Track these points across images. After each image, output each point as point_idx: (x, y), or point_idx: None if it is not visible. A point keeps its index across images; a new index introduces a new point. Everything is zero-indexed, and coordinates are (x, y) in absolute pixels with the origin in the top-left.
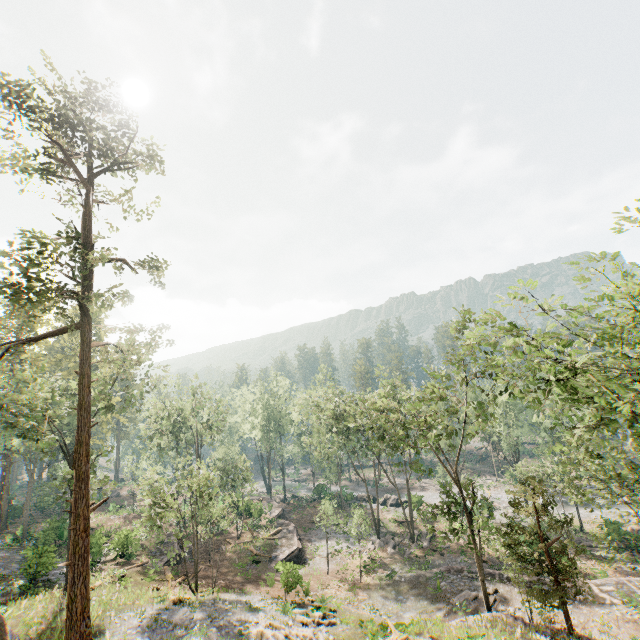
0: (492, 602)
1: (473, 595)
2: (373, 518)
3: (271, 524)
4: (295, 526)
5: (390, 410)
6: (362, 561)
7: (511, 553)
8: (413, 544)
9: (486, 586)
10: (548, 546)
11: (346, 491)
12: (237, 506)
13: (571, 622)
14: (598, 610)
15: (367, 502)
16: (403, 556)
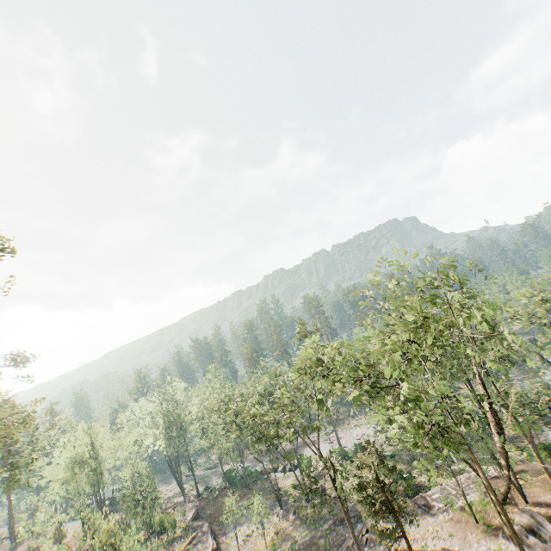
0: (365, 541)
1: (352, 540)
2: (274, 492)
3: (186, 531)
4: (209, 524)
5: (262, 414)
6: (270, 538)
7: (366, 503)
8: (309, 504)
9: (361, 527)
10: (386, 491)
11: (251, 470)
12: (149, 529)
13: (410, 544)
14: (431, 519)
15: (270, 474)
16: (302, 519)
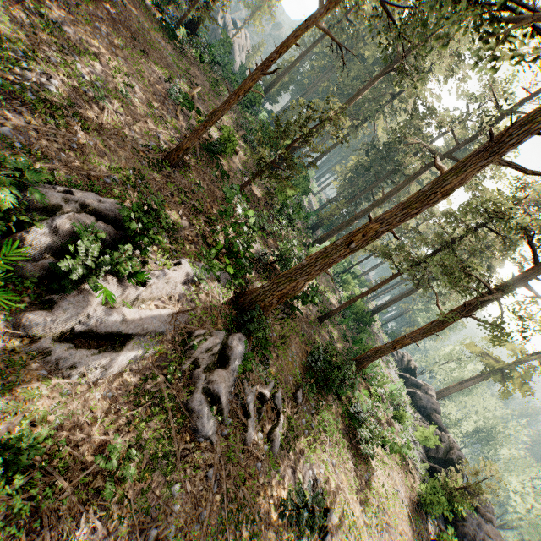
0: None
1: None
2: None
3: None
4: None
5: None
6: None
7: None
8: None
9: None
10: None
11: None
12: None
13: None
14: None
15: None
16: None
